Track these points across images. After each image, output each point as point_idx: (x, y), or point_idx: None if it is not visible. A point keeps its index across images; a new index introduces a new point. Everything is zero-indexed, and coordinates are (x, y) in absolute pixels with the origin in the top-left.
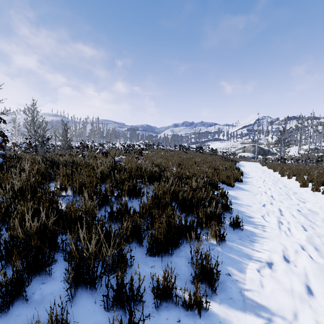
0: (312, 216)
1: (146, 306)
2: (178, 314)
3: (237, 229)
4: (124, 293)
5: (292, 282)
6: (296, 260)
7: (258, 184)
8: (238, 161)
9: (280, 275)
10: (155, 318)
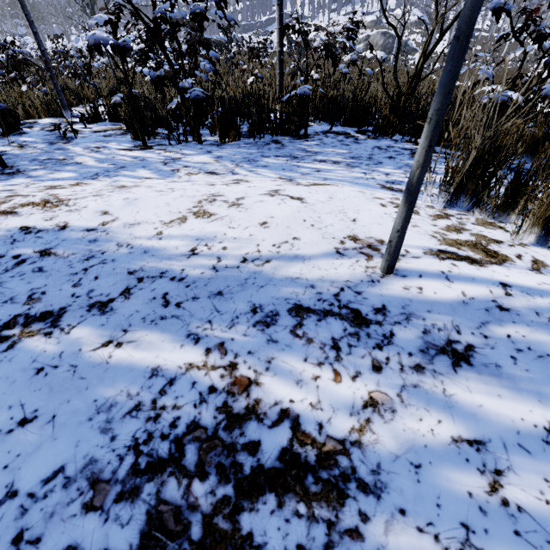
0: None
1: None
2: None
3: None
4: None
5: None
6: None
7: None
8: None
9: None
10: None
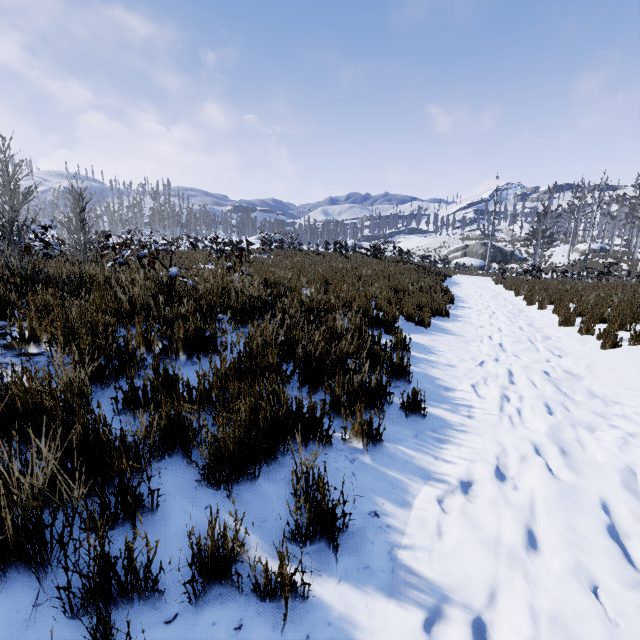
0: (568, 384)
1: (173, 597)
2: (242, 610)
3: (415, 416)
4: (112, 579)
5: (500, 526)
6: (518, 479)
7: (480, 321)
8: (450, 274)
9: (480, 512)
10: (187, 623)
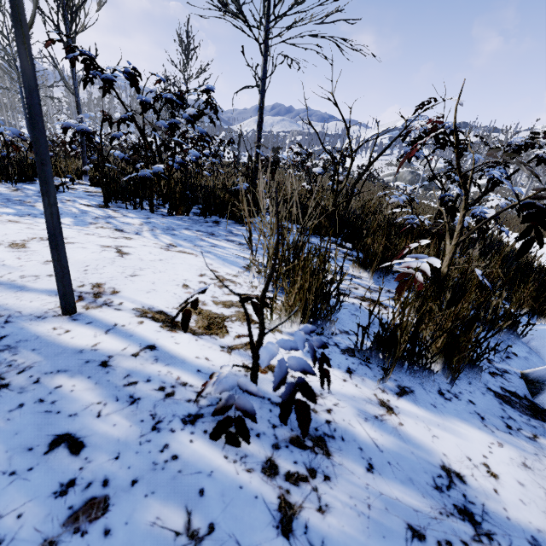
0: None
1: None
2: None
3: None
4: None
5: None
6: None
7: None
8: None
9: None
10: None
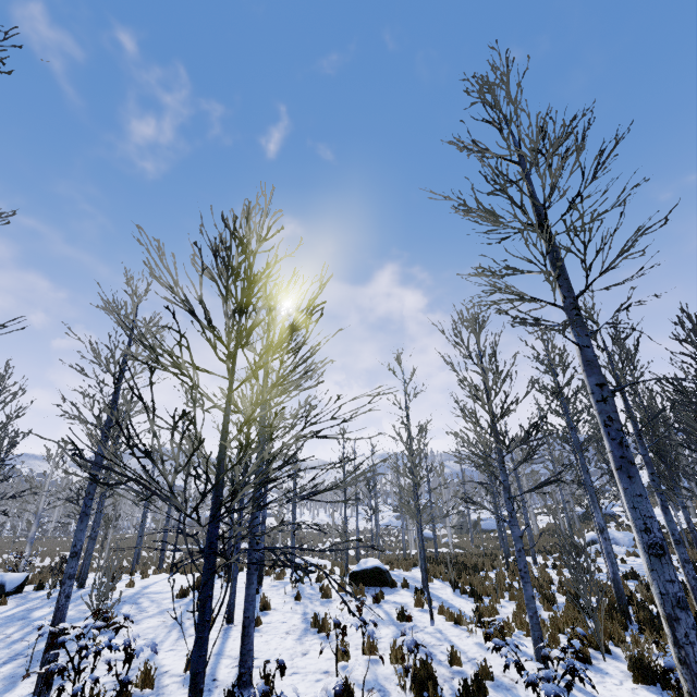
0: None
1: None
2: None
3: None
4: None
5: None
6: None
7: None
8: None
9: None
10: None
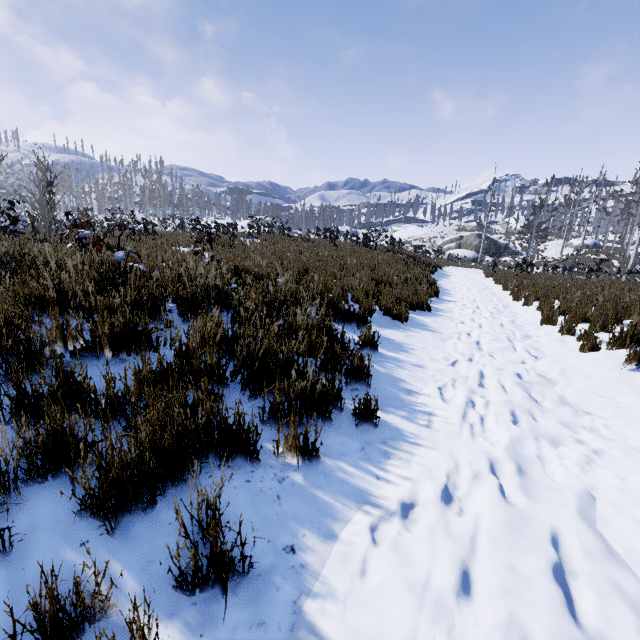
0: (540, 390)
1: None
2: None
3: (367, 424)
4: None
5: (431, 568)
6: (463, 506)
7: (462, 316)
8: (442, 266)
9: (411, 549)
10: None
